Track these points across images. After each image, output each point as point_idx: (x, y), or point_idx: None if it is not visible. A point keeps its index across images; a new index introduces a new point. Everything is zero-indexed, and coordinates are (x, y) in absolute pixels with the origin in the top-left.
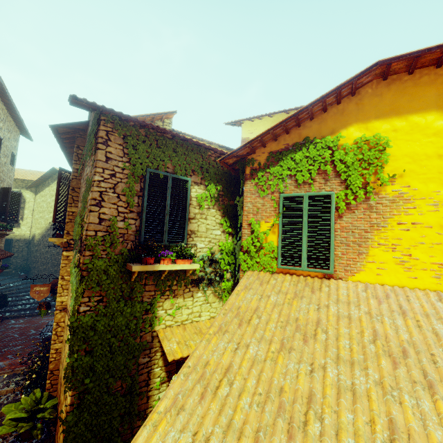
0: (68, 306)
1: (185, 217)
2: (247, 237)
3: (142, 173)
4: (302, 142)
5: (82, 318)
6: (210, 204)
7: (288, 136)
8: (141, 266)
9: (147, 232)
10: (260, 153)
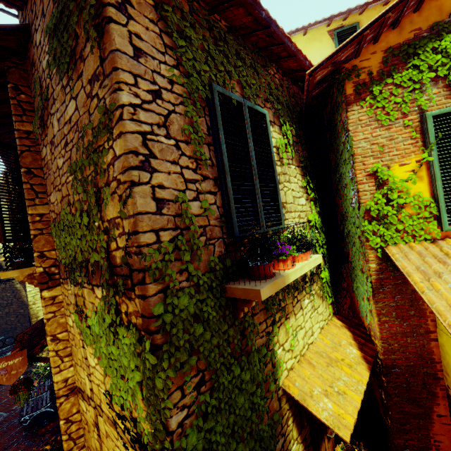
0: (83, 387)
1: (273, 179)
2: (370, 196)
3: (206, 93)
4: (448, 19)
5: (183, 443)
6: (291, 156)
7: (418, 14)
8: (270, 284)
9: (238, 215)
10: (368, 54)
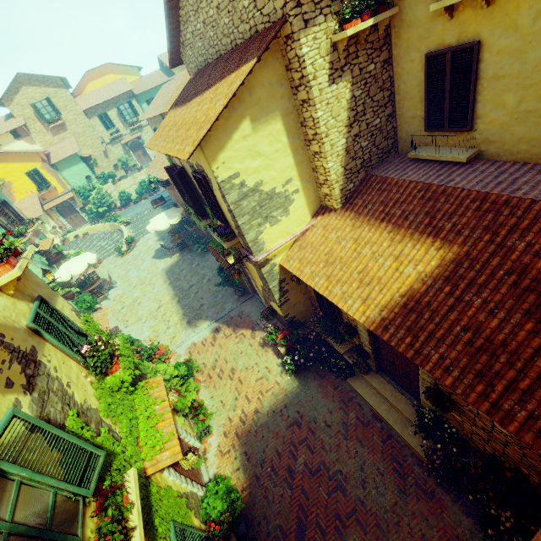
0: None
1: None
2: None
3: None
4: None
5: None
6: None
7: None
8: None
9: None
10: None
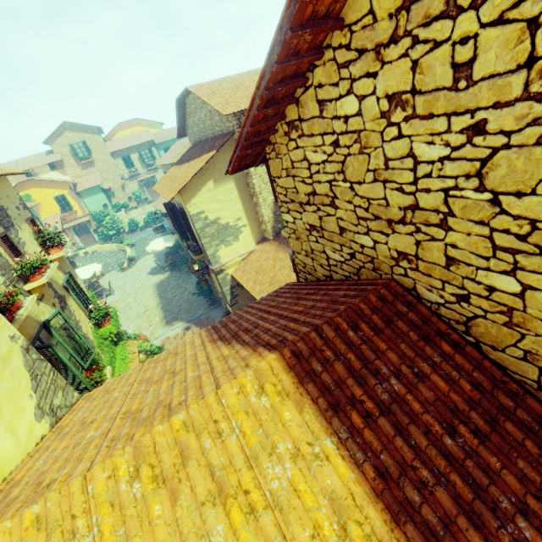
0: None
1: None
2: None
3: None
4: None
5: None
6: None
7: None
8: None
9: None
10: None
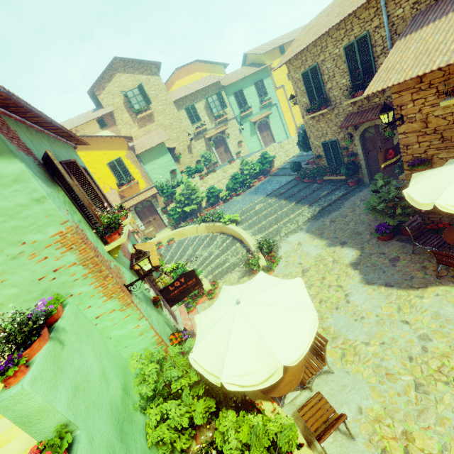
0: None
1: None
2: None
3: None
4: None
5: None
6: None
7: None
8: None
9: None
10: None
